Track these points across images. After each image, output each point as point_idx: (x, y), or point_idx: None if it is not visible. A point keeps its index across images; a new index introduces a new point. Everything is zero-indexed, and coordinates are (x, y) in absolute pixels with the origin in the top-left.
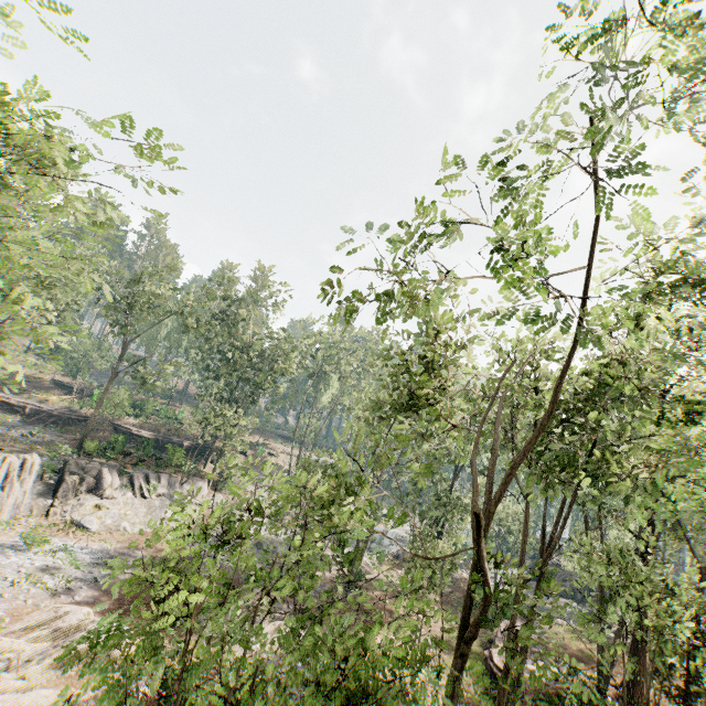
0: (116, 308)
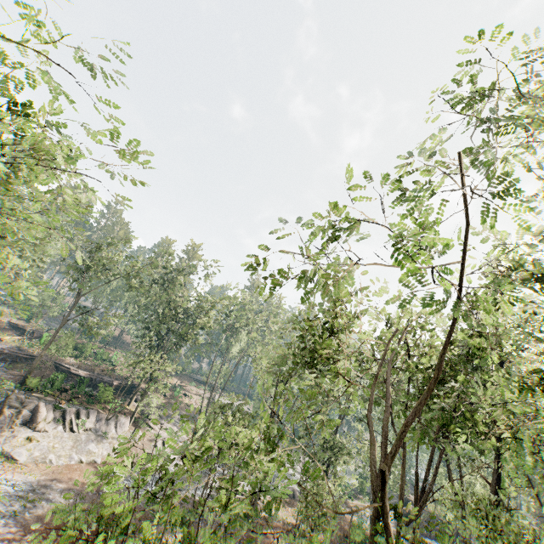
0: (75, 267)
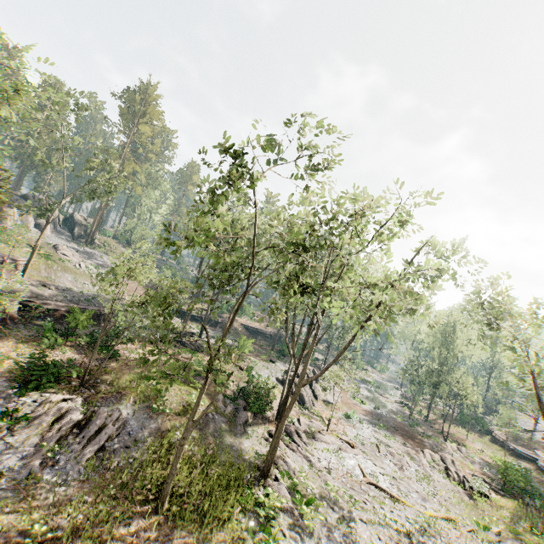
0: None
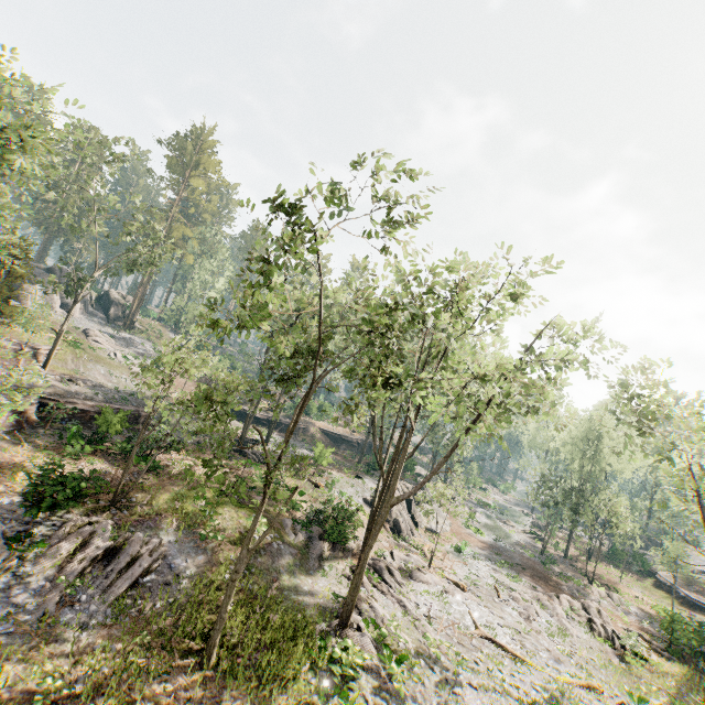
0: None
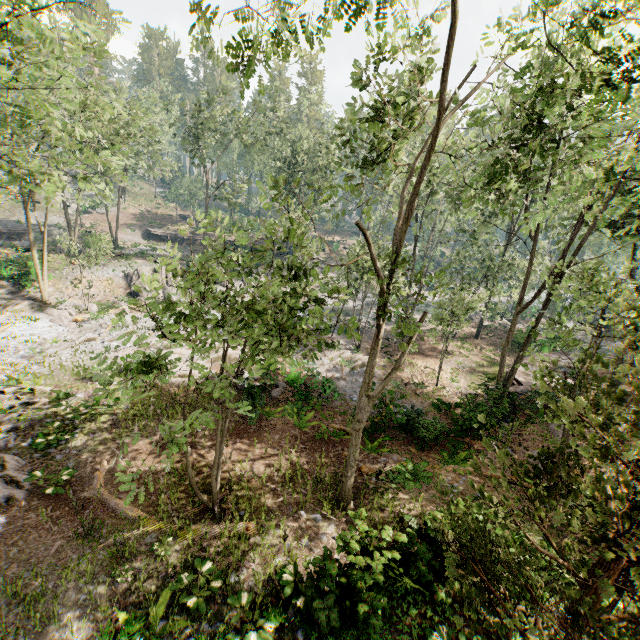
0: (186, 141)
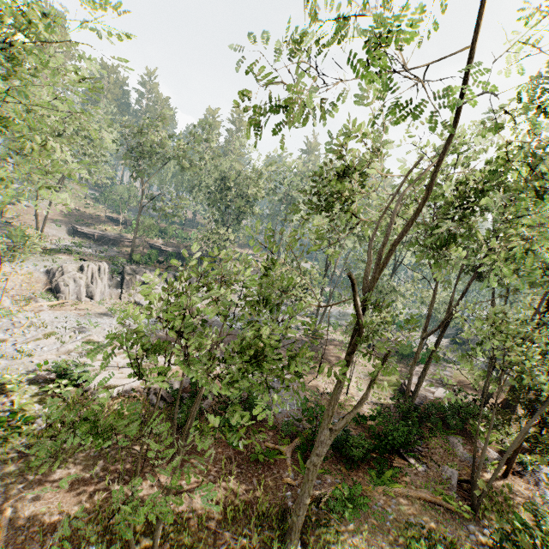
0: (130, 157)
